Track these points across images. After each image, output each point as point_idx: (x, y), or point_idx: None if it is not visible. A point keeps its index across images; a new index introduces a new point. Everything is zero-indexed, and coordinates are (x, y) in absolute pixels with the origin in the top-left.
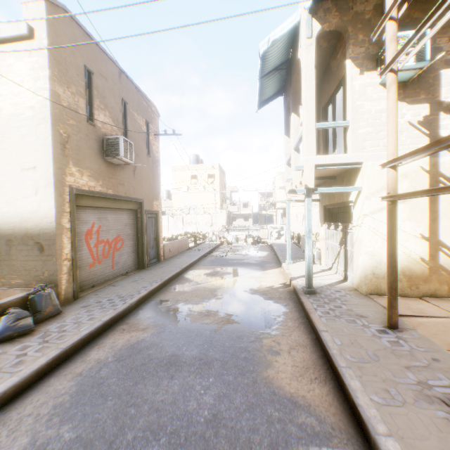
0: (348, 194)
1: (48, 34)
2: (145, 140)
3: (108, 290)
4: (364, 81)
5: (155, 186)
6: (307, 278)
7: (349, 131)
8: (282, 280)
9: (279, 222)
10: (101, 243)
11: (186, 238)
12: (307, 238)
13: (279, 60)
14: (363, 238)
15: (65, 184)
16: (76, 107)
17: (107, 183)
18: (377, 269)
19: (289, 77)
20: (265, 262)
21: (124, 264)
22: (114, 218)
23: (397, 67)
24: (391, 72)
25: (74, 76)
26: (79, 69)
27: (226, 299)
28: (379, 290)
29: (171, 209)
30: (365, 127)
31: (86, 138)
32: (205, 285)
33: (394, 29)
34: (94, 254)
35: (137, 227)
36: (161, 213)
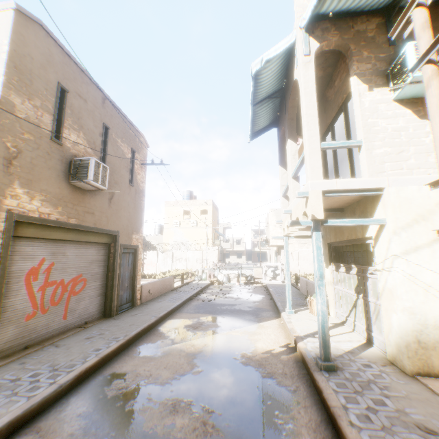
0: (364, 228)
1: (11, 40)
2: (129, 168)
3: (45, 353)
4: (374, 98)
5: (137, 218)
6: (322, 345)
7: (363, 151)
8: (283, 338)
9: (273, 260)
10: (51, 285)
11: (171, 276)
12: (319, 286)
13: (273, 87)
14: (397, 288)
15: (0, 208)
16: (39, 121)
17: (69, 210)
18: (423, 335)
19: (283, 106)
20: (260, 309)
21: (84, 311)
22: (76, 253)
23: (436, 58)
24: (430, 63)
25: (41, 90)
26: (50, 84)
27: (207, 375)
28: (430, 367)
29: (161, 245)
30: (382, 147)
31: (46, 156)
32: (182, 345)
33: (425, 16)
34: (37, 301)
35: (108, 264)
36: (141, 248)
